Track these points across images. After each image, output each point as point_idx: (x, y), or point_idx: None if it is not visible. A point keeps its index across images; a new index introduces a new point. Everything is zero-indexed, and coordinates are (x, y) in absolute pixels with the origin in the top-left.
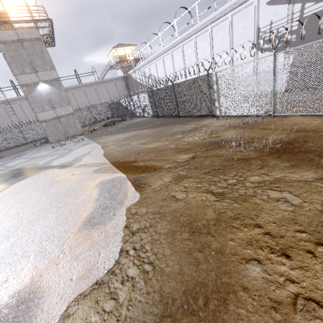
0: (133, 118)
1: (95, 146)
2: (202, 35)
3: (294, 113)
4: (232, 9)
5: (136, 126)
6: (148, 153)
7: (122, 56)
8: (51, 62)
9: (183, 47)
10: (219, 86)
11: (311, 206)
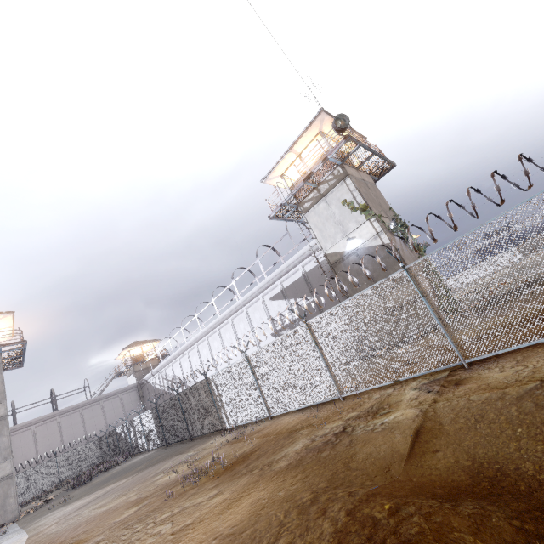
0: (133, 457)
1: (18, 538)
2: (225, 326)
3: (283, 411)
4: (245, 304)
5: (120, 475)
6: (92, 521)
7: (138, 356)
8: (2, 393)
9: (209, 340)
10: (219, 390)
11: (171, 529)
